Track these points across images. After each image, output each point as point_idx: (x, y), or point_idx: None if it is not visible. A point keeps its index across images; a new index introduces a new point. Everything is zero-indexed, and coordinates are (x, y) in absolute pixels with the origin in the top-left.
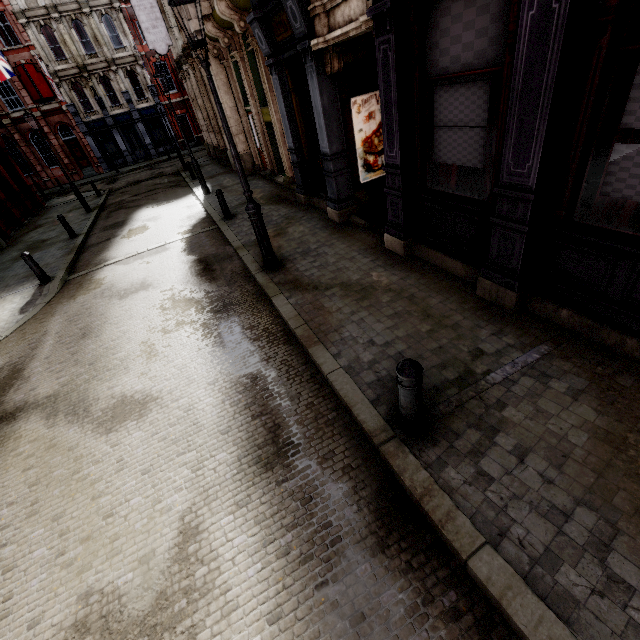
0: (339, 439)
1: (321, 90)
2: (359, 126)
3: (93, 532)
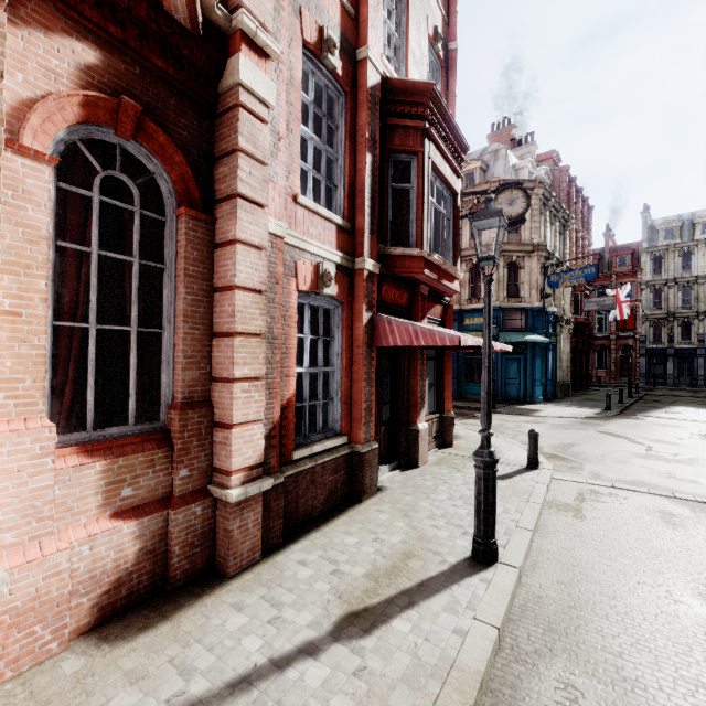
0: None
1: None
2: None
3: (651, 449)
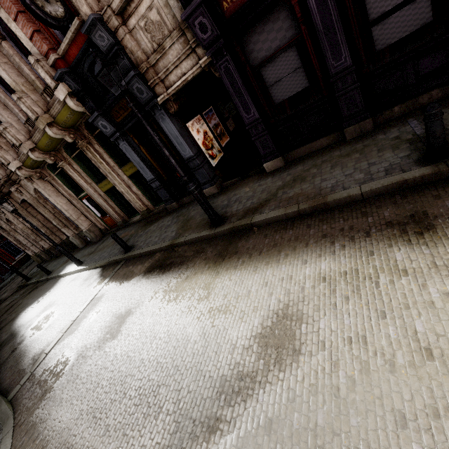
0: (424, 193)
1: (173, 123)
2: (196, 137)
3: (448, 372)
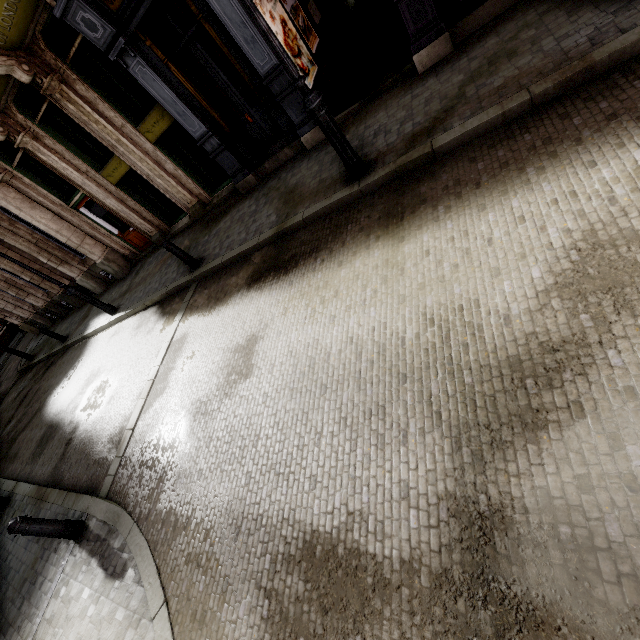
0: None
1: None
2: (273, 29)
3: None
